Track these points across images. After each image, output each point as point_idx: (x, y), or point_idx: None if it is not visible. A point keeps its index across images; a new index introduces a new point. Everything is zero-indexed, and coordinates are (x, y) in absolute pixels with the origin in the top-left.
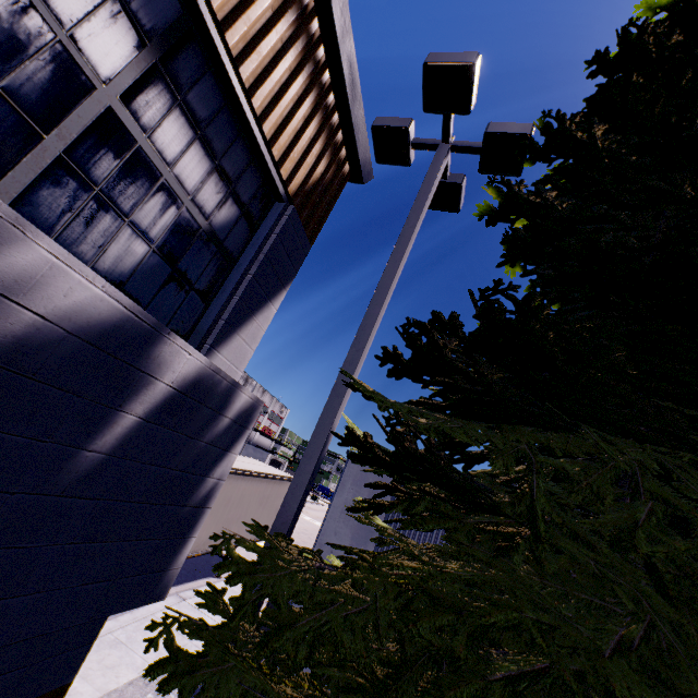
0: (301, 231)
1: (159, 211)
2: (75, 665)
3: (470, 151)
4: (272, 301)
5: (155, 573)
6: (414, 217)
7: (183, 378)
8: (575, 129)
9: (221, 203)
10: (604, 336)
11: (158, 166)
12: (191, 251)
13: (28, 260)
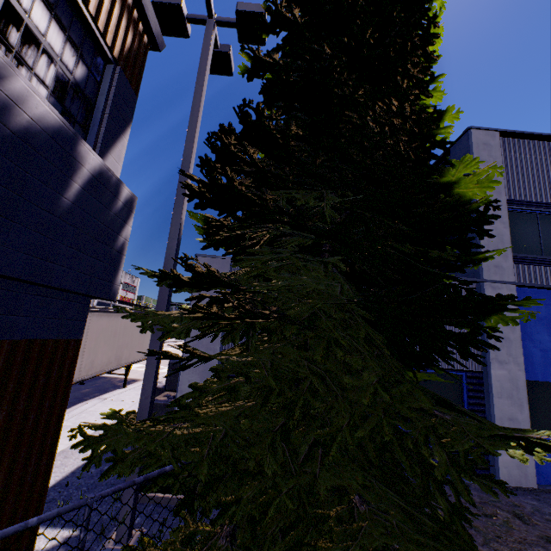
0: (129, 86)
1: (46, 67)
2: (81, 331)
3: (229, 25)
4: (123, 135)
5: (108, 282)
6: (201, 78)
7: (94, 169)
8: (284, 11)
9: (77, 64)
10: (300, 129)
11: (38, 37)
12: (69, 96)
13: (19, 86)
